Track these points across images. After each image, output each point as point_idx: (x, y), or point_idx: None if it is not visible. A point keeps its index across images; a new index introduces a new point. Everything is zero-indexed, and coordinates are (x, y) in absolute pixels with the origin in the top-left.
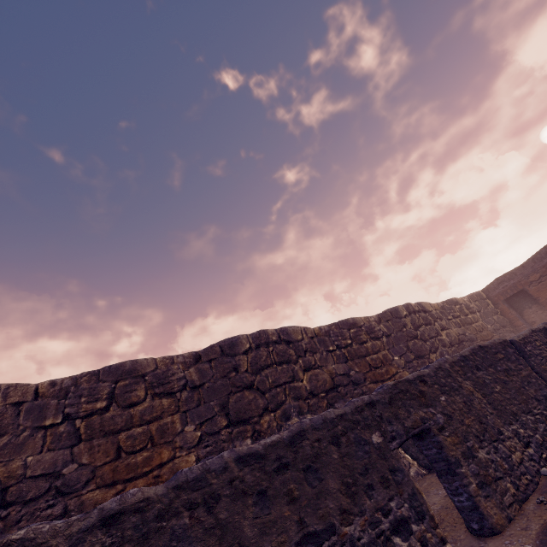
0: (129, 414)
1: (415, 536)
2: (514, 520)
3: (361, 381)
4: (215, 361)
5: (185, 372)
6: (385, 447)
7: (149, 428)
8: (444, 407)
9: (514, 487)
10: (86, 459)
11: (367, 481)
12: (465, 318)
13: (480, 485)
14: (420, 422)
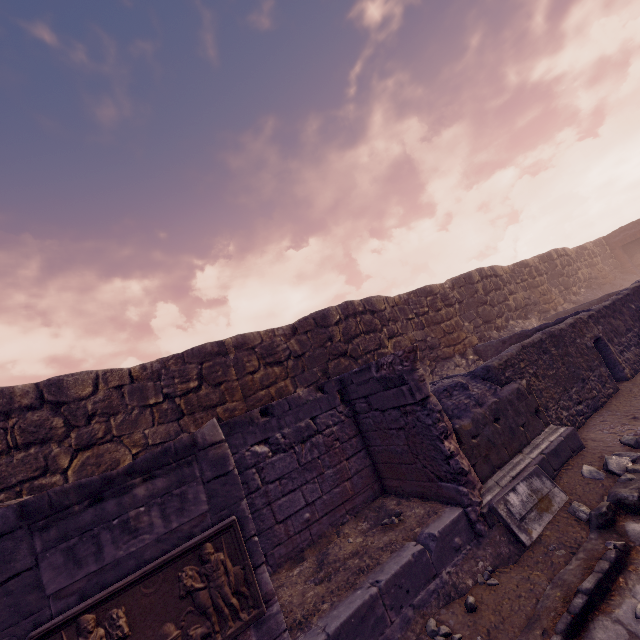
0: (441, 314)
1: None
2: None
3: (538, 303)
4: (464, 287)
5: (452, 293)
6: (636, 310)
7: (451, 322)
8: None
9: None
10: (433, 335)
11: (635, 319)
12: (591, 261)
13: None
14: None
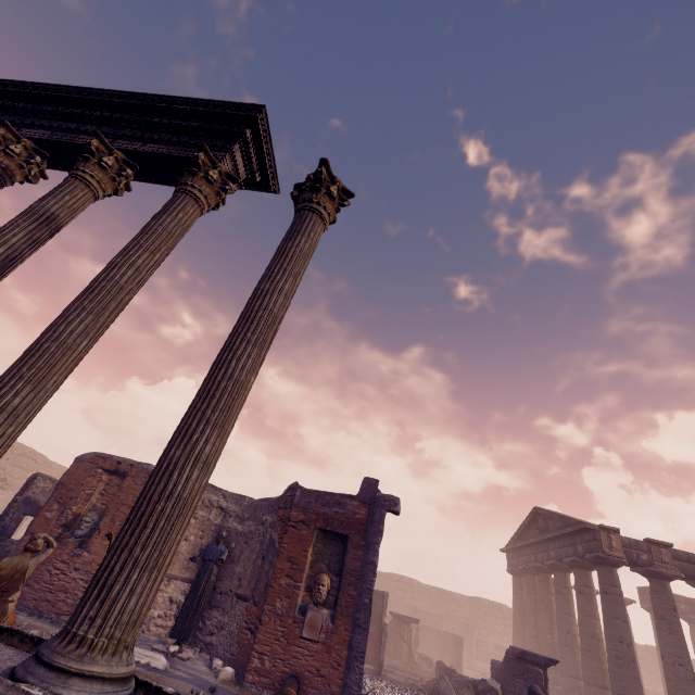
0: None
1: None
2: None
3: None
4: None
5: None
6: None
7: None
8: None
9: None
10: None
11: None
12: None
13: None
14: None
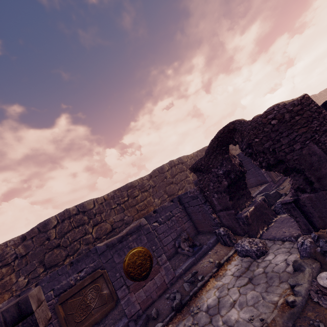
0: None
1: None
2: None
3: None
4: None
5: None
6: None
7: None
8: None
9: None
10: None
11: None
12: (324, 97)
13: None
14: None
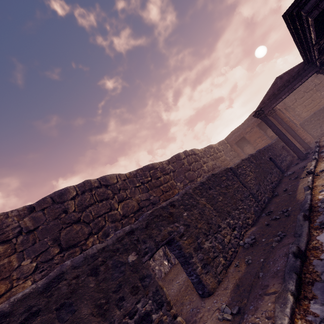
0: None
1: (154, 323)
2: (222, 281)
3: (157, 202)
4: (47, 208)
5: (19, 222)
6: (138, 262)
7: None
8: (185, 220)
9: (224, 259)
10: None
11: (119, 295)
12: (216, 155)
13: (204, 266)
14: (167, 235)
